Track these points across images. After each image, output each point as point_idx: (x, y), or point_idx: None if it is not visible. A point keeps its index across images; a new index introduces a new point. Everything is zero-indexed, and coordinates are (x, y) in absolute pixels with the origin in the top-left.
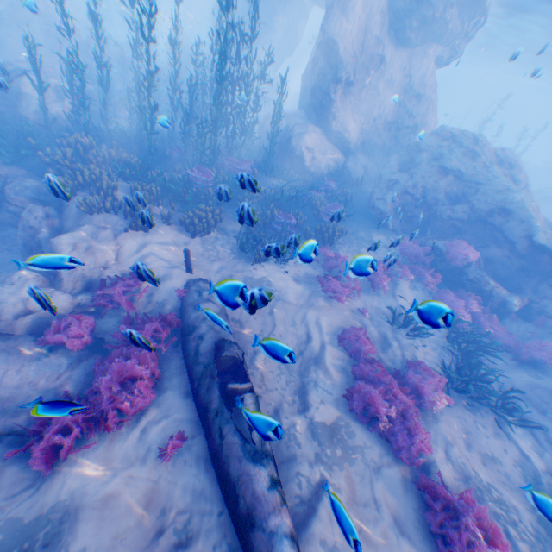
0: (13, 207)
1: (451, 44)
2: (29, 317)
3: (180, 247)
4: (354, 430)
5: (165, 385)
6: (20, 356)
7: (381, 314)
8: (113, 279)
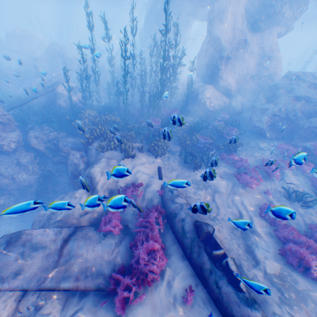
0: (63, 153)
1: (285, 24)
2: (87, 216)
3: (151, 164)
4: (295, 278)
5: (168, 252)
6: (90, 240)
7: (279, 193)
8: (123, 188)
